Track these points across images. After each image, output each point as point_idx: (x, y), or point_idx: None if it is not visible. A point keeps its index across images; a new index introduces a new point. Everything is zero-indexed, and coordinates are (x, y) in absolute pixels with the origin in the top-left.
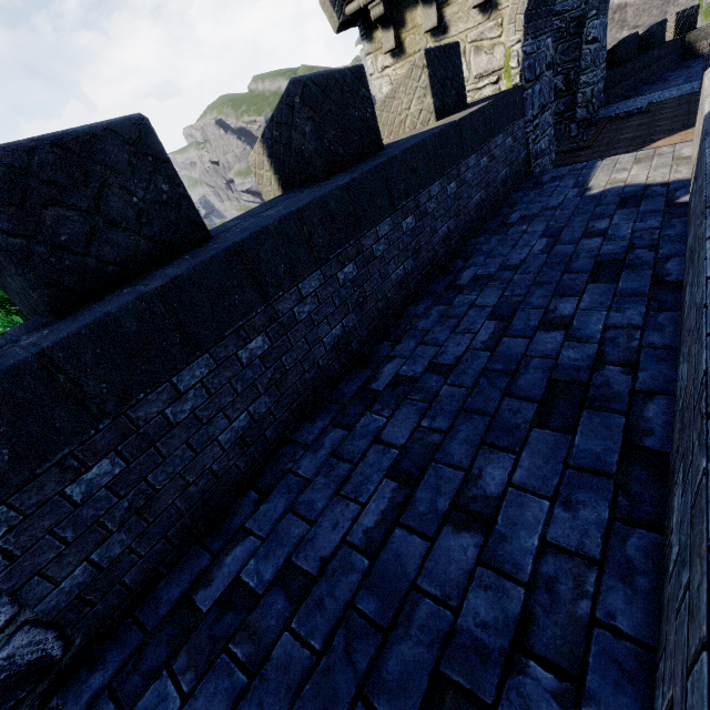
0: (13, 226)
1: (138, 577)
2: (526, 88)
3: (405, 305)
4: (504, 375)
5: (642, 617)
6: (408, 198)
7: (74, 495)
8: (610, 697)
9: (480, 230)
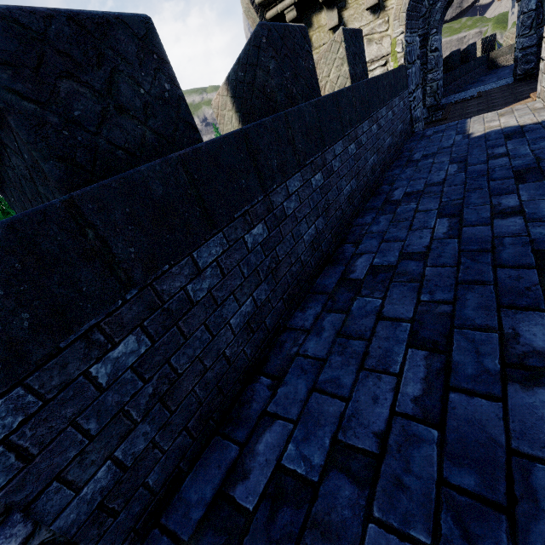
0: (27, 90)
1: (160, 477)
2: (408, 67)
3: (352, 218)
4: (482, 253)
5: None
6: (351, 128)
7: (99, 376)
8: None
9: (391, 167)
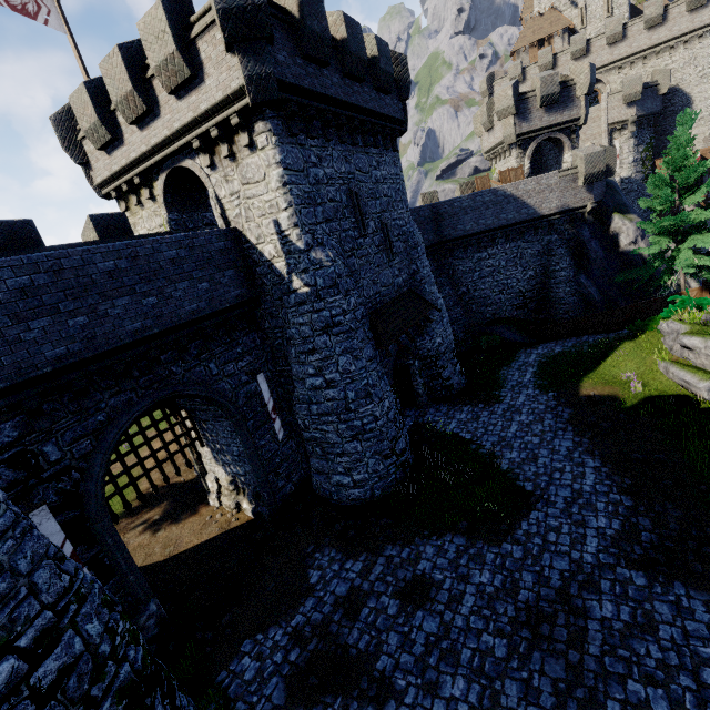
0: None
1: None
2: (175, 232)
3: None
4: None
5: None
6: None
7: None
8: None
9: None
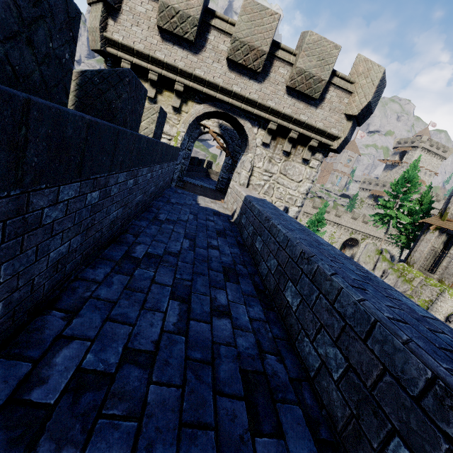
0: None
1: None
2: (181, 151)
3: (133, 219)
4: (204, 262)
5: (283, 334)
6: (153, 164)
7: None
8: (288, 356)
9: (158, 199)
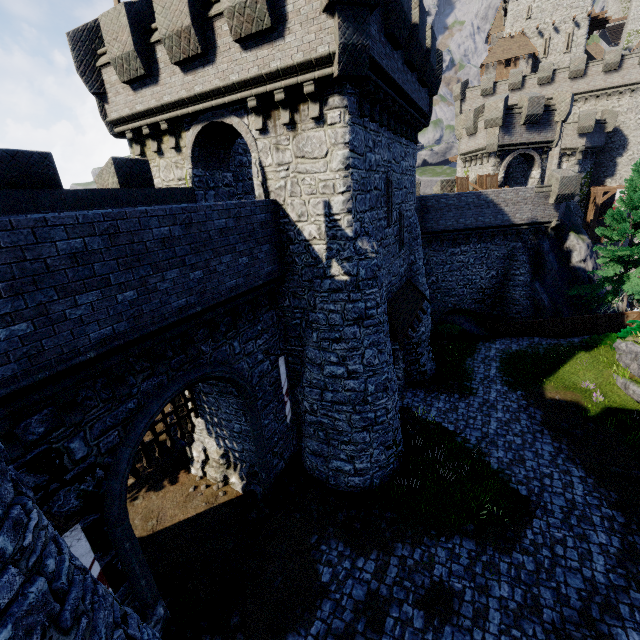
0: None
1: None
2: (197, 190)
3: None
4: None
5: None
6: (54, 210)
7: None
8: None
9: None
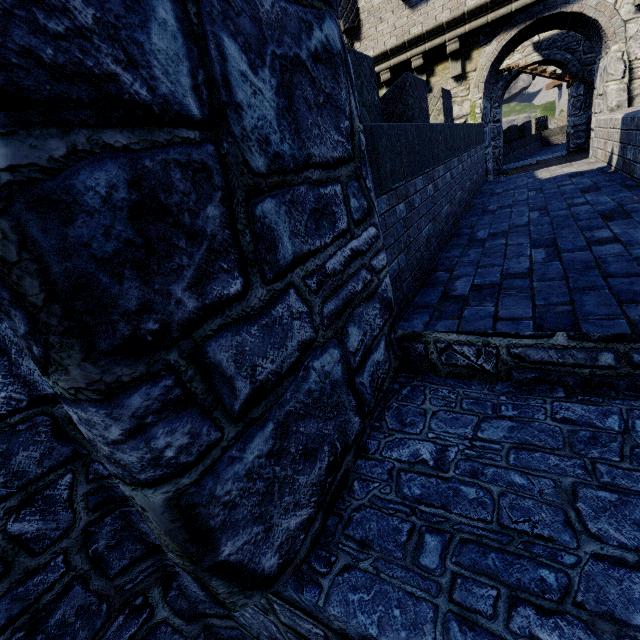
0: None
1: (405, 291)
2: (484, 126)
3: (460, 219)
4: (566, 219)
5: None
6: (460, 153)
7: (397, 214)
8: None
9: (477, 198)
